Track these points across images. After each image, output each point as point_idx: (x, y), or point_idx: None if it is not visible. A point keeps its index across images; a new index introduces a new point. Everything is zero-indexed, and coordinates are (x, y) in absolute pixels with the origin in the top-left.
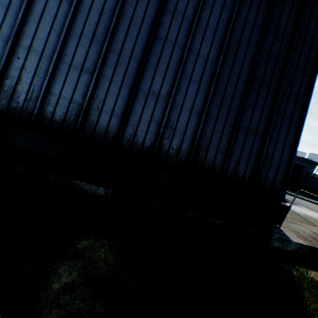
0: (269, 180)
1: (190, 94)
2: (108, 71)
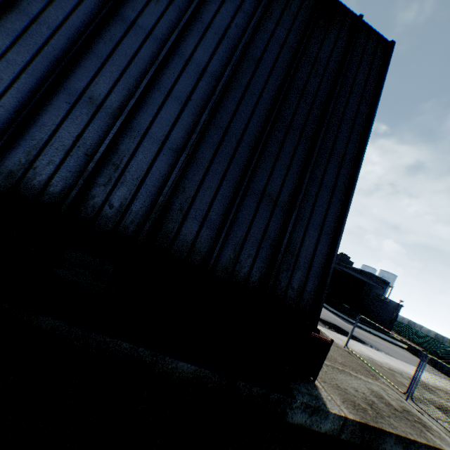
0: (293, 288)
1: (164, 117)
2: (0, 41)
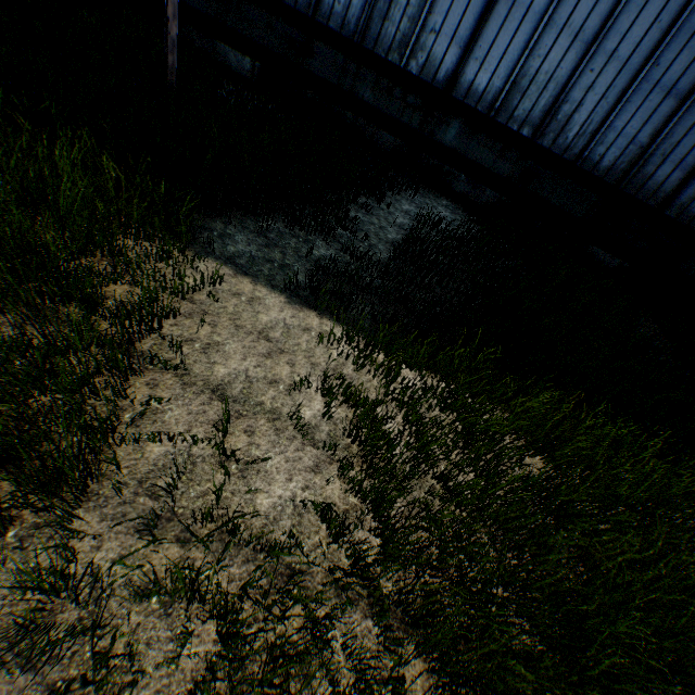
0: None
1: None
2: None
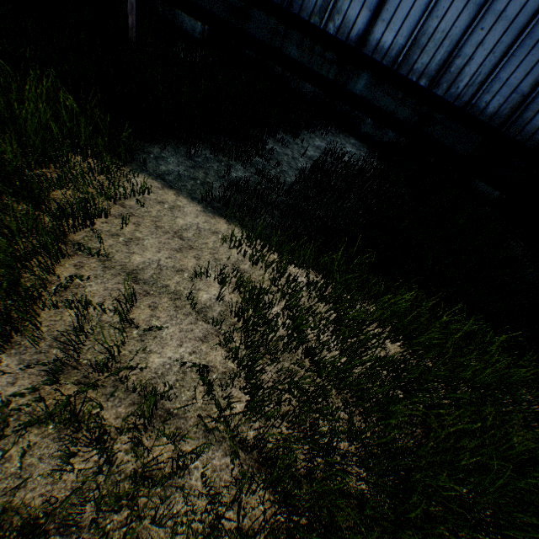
0: None
1: None
2: None
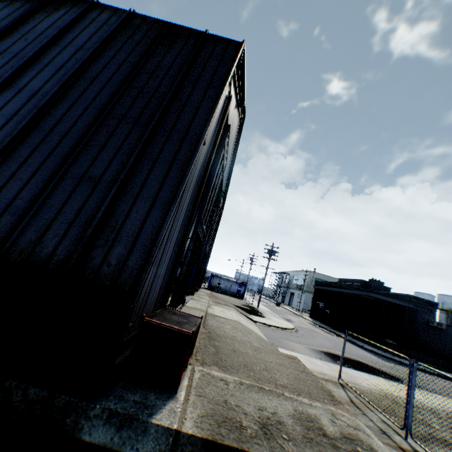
0: (110, 263)
1: None
2: None
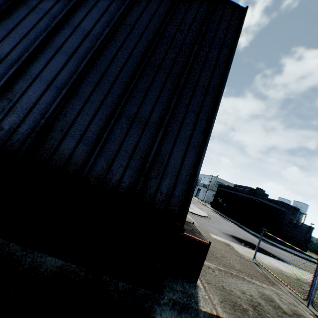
0: (162, 192)
1: (53, 65)
2: None
